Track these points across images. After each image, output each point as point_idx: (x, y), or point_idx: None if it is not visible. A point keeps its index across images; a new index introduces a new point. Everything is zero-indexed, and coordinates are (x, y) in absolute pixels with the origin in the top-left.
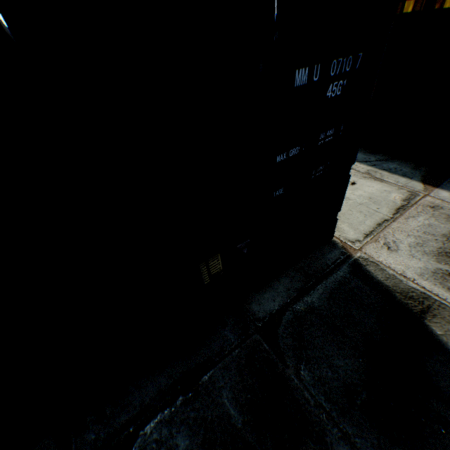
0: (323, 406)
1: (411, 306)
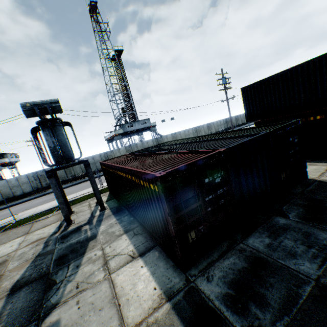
0: (324, 198)
1: None
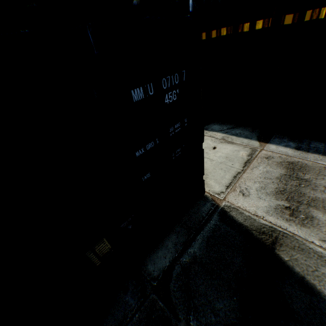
0: None
1: (265, 240)
